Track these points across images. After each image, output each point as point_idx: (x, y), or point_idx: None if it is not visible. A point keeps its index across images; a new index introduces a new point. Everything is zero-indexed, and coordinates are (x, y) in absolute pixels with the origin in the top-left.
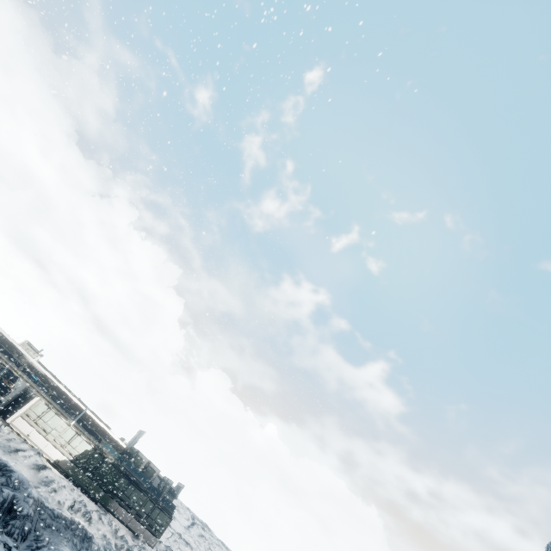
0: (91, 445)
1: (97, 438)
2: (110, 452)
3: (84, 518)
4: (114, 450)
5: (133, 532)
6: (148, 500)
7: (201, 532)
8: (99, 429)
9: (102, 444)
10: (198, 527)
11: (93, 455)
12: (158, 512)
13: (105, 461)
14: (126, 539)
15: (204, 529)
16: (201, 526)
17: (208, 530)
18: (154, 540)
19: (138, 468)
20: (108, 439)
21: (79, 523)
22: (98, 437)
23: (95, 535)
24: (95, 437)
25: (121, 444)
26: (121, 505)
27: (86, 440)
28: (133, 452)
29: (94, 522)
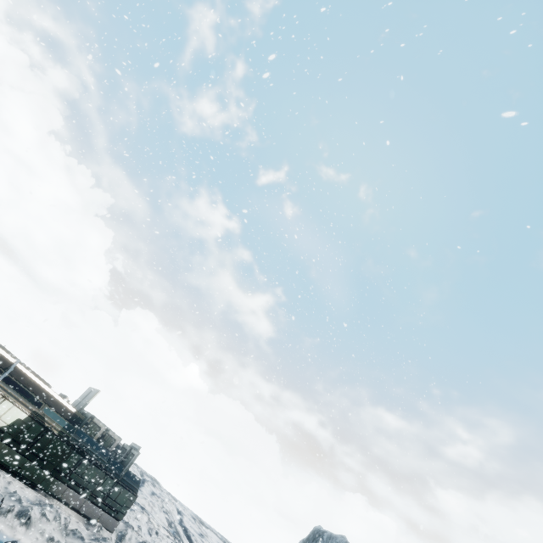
0: (26, 412)
1: (31, 398)
2: (54, 420)
3: (19, 521)
4: (60, 417)
5: (87, 517)
6: (107, 477)
7: (152, 489)
8: (36, 389)
9: (41, 410)
10: (148, 484)
11: (29, 426)
12: (120, 490)
13: (47, 432)
14: (81, 534)
15: (154, 485)
16: (151, 482)
17: (157, 485)
18: (114, 523)
19: (94, 439)
20: (49, 402)
21: None
22: (32, 397)
23: (37, 542)
24: (27, 397)
25: (69, 408)
26: (70, 487)
27: (18, 406)
28: (84, 417)
29: (34, 522)
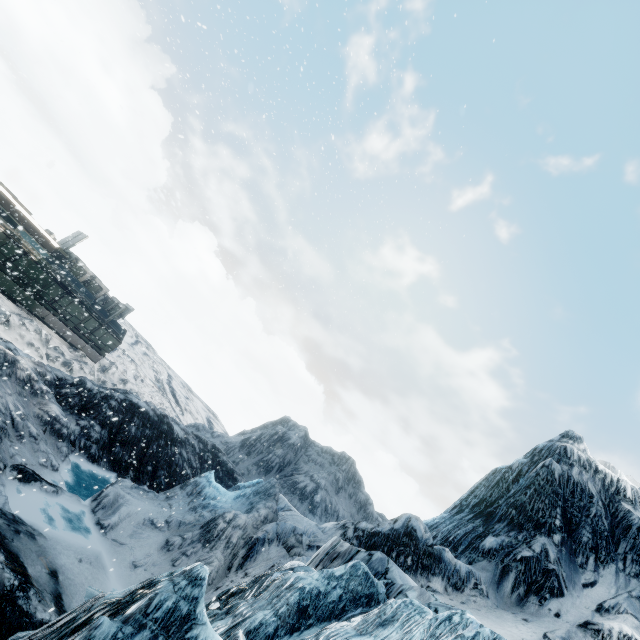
0: None
1: (8, 219)
2: (33, 247)
3: None
4: (40, 247)
5: (70, 344)
6: (91, 318)
7: (145, 351)
8: (11, 208)
9: (18, 232)
10: (142, 346)
11: (4, 243)
12: (105, 333)
13: (25, 256)
14: (63, 352)
15: (148, 349)
16: (146, 345)
17: (152, 350)
18: (97, 356)
19: (78, 280)
20: (27, 228)
21: None
22: (10, 219)
23: (18, 342)
24: (3, 217)
25: (51, 241)
26: (53, 314)
27: None
28: (69, 257)
29: (13, 326)
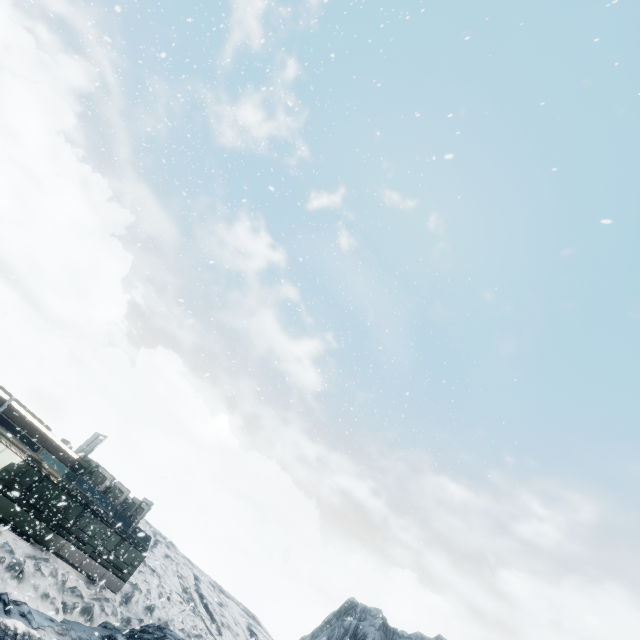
0: (21, 456)
1: (28, 442)
2: (53, 466)
3: (10, 573)
4: (60, 464)
5: (88, 576)
6: (113, 533)
7: (165, 552)
8: (33, 431)
9: (39, 455)
10: (162, 545)
11: (24, 472)
12: (127, 548)
13: (45, 479)
14: (81, 592)
15: (168, 547)
16: (165, 543)
17: (173, 547)
18: (119, 583)
19: (98, 490)
20: (48, 446)
21: (16, 633)
22: (29, 441)
23: (31, 597)
24: (23, 440)
25: (70, 454)
26: (70, 541)
27: (12, 448)
28: (88, 465)
29: (27, 575)
